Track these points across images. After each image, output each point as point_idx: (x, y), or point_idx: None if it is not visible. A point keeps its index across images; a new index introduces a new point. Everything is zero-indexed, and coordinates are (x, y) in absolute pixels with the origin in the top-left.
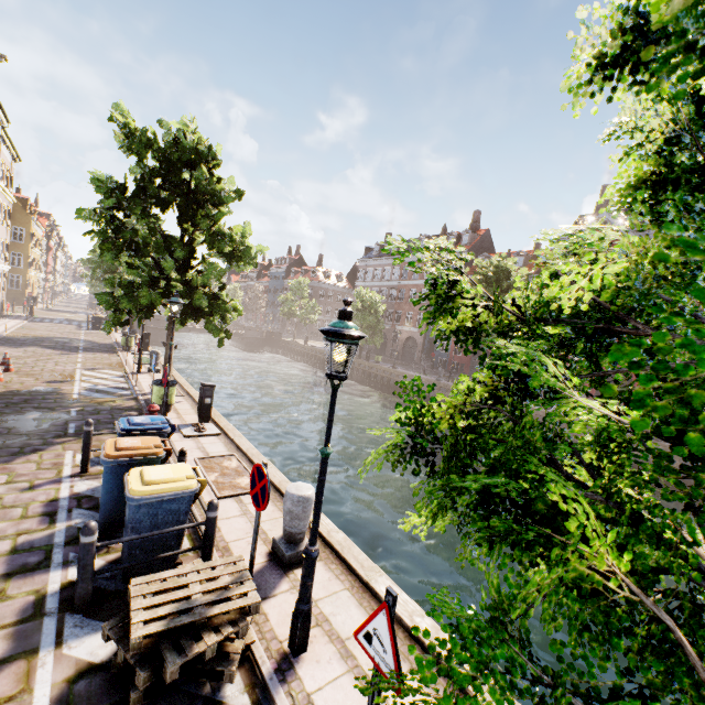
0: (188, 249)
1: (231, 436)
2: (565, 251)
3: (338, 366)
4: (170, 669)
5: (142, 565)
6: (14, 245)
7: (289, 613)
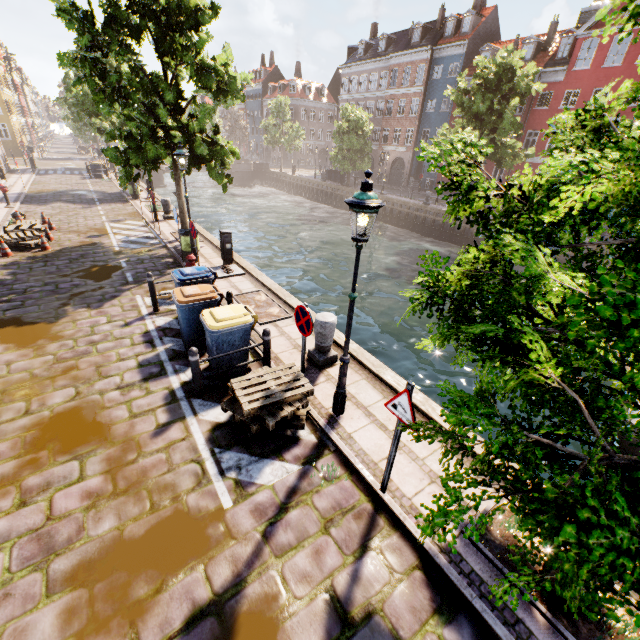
0: (176, 90)
1: (255, 275)
2: (575, 124)
3: (327, 195)
4: (271, 424)
5: (227, 371)
6: None
7: (328, 394)
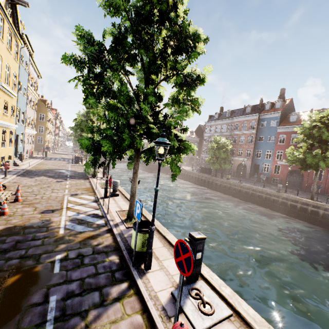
0: (157, 95)
1: (255, 326)
2: None
3: (202, 180)
4: None
5: None
6: (40, 122)
7: None
